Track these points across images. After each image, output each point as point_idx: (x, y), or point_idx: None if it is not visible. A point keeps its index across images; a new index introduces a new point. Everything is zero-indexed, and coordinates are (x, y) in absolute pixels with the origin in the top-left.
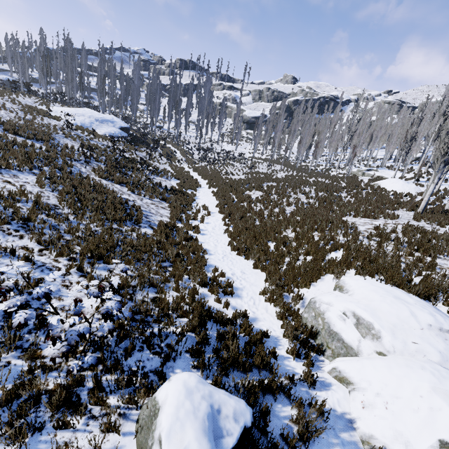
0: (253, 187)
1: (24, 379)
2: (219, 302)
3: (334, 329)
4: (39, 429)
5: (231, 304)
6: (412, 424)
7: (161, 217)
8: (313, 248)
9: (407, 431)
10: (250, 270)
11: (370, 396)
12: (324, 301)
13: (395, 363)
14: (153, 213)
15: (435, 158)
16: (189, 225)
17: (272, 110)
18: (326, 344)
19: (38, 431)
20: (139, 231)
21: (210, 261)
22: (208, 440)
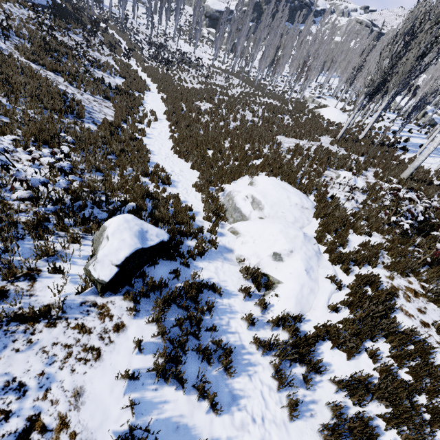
0: (204, 98)
1: (0, 211)
2: (158, 188)
3: (237, 206)
4: (21, 239)
5: (168, 191)
6: (263, 248)
7: (105, 116)
8: (241, 155)
9: (260, 251)
10: (187, 170)
11: (247, 238)
12: (237, 190)
13: (266, 222)
14: (96, 110)
15: (360, 89)
16: (134, 127)
17: (239, 5)
18: (231, 215)
19: (21, 239)
20: (83, 125)
21: (153, 159)
22: (137, 239)
